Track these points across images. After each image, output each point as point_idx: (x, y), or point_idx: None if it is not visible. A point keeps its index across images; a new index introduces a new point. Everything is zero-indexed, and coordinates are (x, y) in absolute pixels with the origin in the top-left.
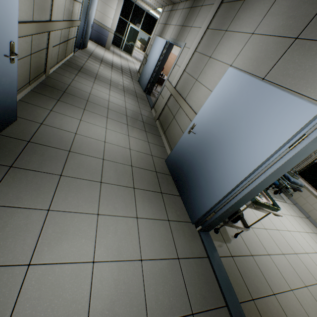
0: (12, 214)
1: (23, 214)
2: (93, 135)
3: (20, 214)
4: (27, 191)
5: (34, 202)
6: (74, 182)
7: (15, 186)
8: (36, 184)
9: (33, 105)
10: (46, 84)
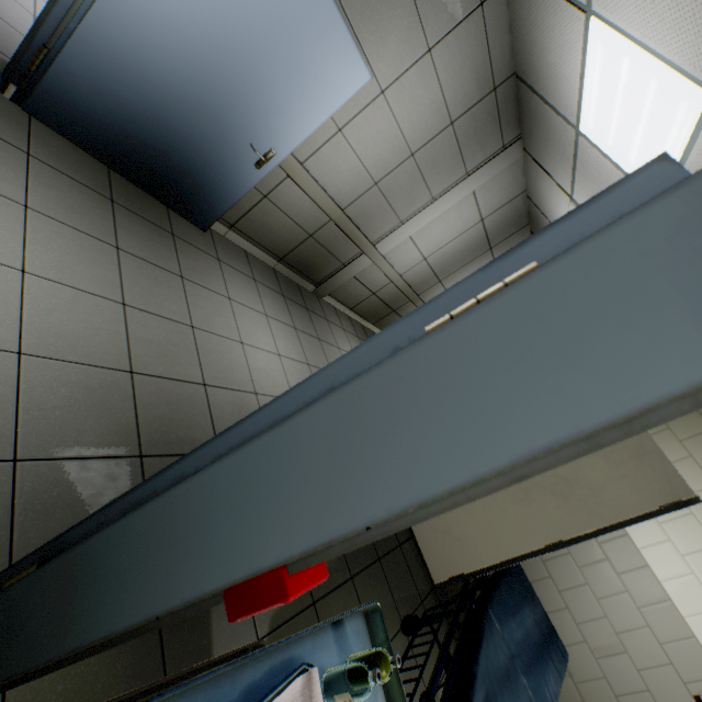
0: (12, 169)
1: (13, 178)
2: (245, 325)
3: (13, 175)
4: (66, 199)
5: (44, 198)
6: (109, 261)
7: (73, 191)
8: (87, 214)
9: (248, 262)
10: (301, 289)
